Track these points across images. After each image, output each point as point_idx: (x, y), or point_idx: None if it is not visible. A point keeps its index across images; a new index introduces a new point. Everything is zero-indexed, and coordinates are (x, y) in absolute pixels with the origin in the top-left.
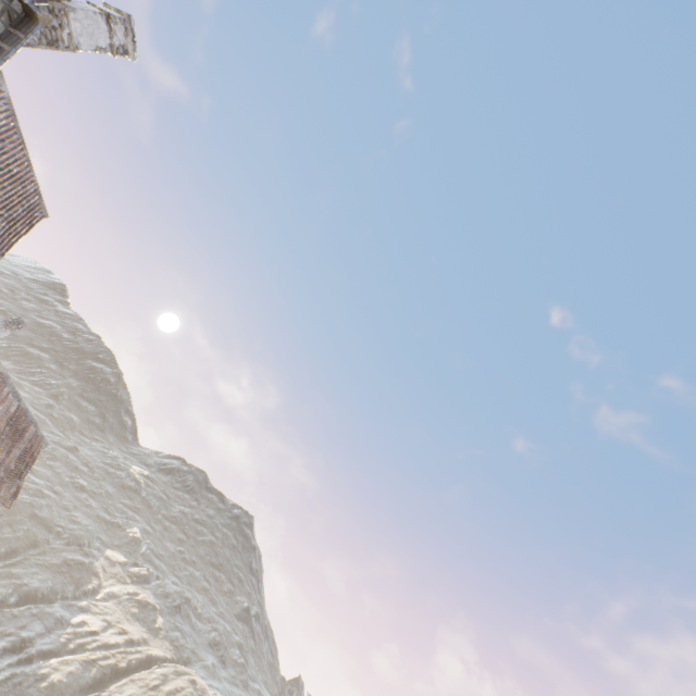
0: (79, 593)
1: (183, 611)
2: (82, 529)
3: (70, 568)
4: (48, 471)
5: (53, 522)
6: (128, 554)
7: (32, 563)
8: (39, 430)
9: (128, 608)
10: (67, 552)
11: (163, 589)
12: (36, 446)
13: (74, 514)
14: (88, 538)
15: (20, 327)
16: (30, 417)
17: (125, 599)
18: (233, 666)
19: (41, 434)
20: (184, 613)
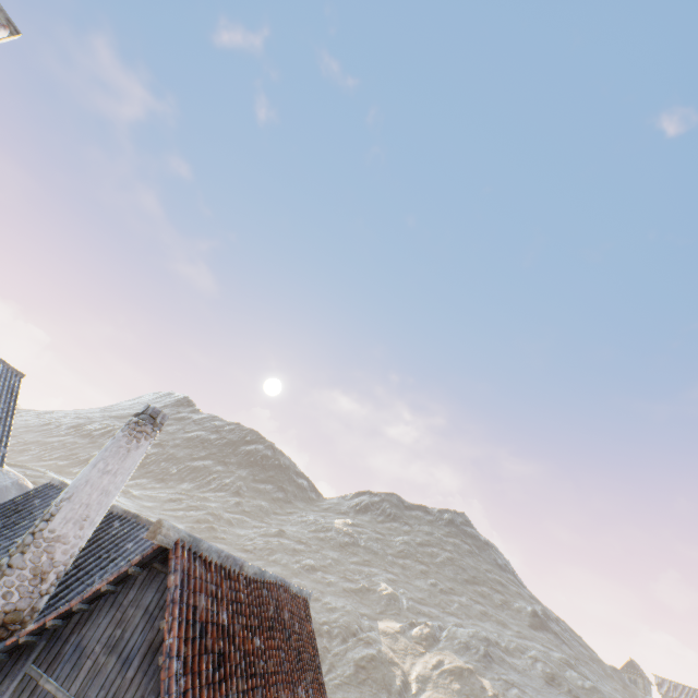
0: (394, 697)
1: (494, 657)
2: (342, 614)
3: (366, 671)
4: (275, 568)
5: (316, 623)
6: (396, 616)
7: (331, 689)
8: (290, 586)
9: (448, 687)
10: (350, 652)
11: (458, 641)
12: (301, 615)
13: (326, 602)
14: (355, 622)
15: (158, 425)
16: (270, 578)
17: (437, 677)
18: (586, 696)
19: (296, 589)
20: (496, 659)
